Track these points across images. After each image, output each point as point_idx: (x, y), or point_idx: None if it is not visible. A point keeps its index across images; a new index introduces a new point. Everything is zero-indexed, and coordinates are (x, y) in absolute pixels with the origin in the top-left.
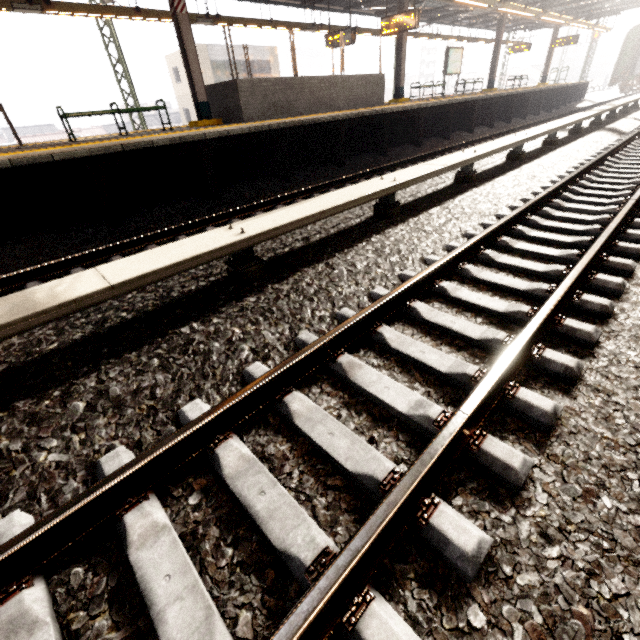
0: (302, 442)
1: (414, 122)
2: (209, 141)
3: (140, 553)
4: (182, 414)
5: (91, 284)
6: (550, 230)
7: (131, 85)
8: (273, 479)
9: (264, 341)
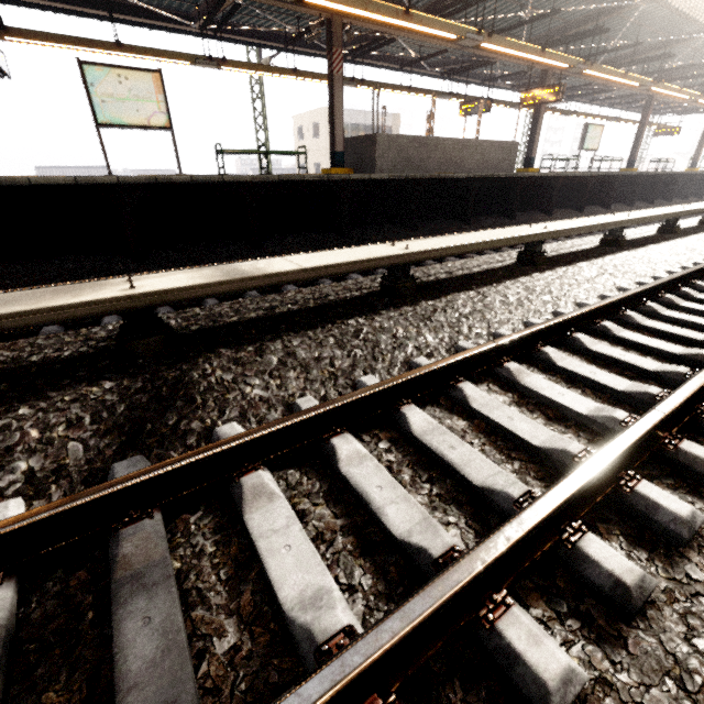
0: (478, 423)
1: (547, 190)
2: (350, 182)
3: (349, 468)
4: (360, 383)
5: (286, 266)
6: None
7: (266, 136)
8: (460, 440)
9: (425, 343)
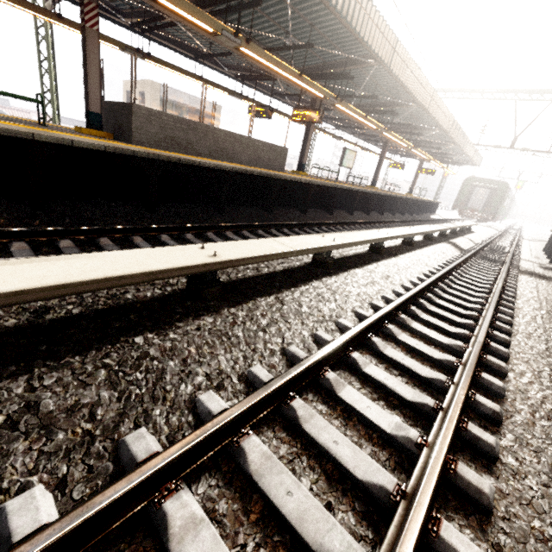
0: None
1: (303, 193)
2: (43, 144)
3: None
4: None
5: None
6: (391, 362)
7: (55, 83)
8: None
9: None
